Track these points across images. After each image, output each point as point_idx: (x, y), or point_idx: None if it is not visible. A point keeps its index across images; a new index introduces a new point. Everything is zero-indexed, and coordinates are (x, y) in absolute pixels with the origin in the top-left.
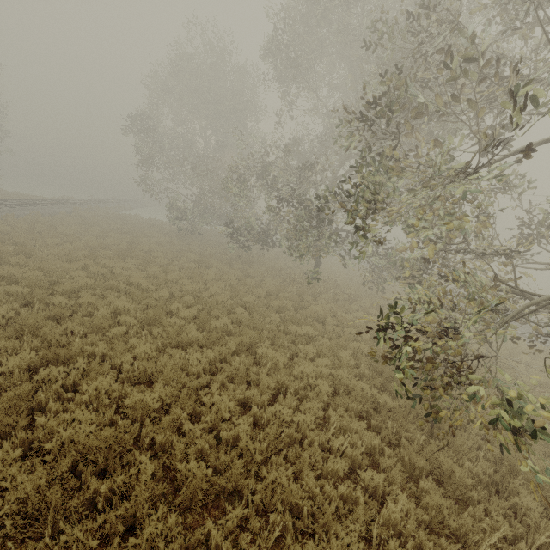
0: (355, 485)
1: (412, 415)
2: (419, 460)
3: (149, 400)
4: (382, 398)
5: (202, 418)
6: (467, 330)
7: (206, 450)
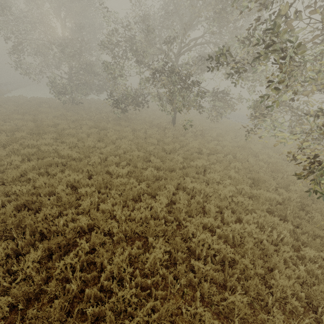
0: (296, 258)
1: (293, 203)
2: (321, 231)
3: (161, 256)
4: (273, 197)
5: (196, 252)
6: (267, 138)
7: (214, 275)
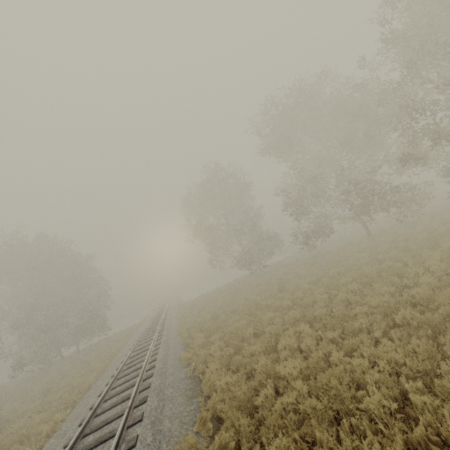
0: None
1: None
2: None
3: None
4: None
5: None
6: None
7: None
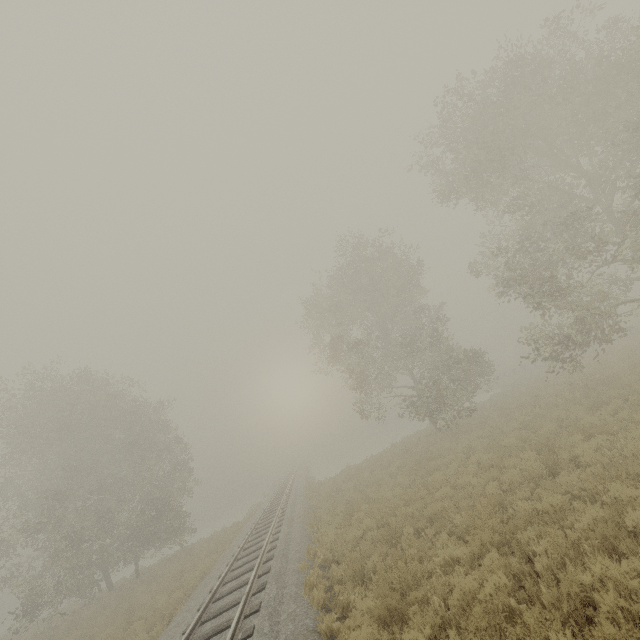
0: None
1: None
2: None
3: None
4: None
5: None
6: None
7: None
